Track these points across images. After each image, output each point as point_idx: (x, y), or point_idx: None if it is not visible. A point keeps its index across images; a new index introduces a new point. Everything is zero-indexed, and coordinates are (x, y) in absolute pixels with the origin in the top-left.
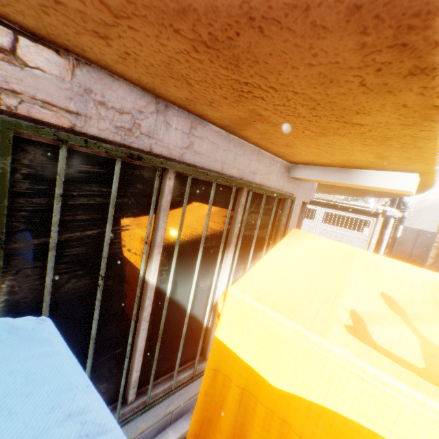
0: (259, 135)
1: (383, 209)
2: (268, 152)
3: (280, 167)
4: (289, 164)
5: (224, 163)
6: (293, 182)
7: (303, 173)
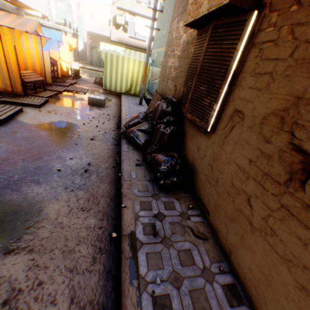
0: (9, 2)
1: (63, 28)
2: (10, 4)
3: (13, 7)
4: (15, 6)
5: (4, 7)
6: (18, 12)
7: (19, 10)
